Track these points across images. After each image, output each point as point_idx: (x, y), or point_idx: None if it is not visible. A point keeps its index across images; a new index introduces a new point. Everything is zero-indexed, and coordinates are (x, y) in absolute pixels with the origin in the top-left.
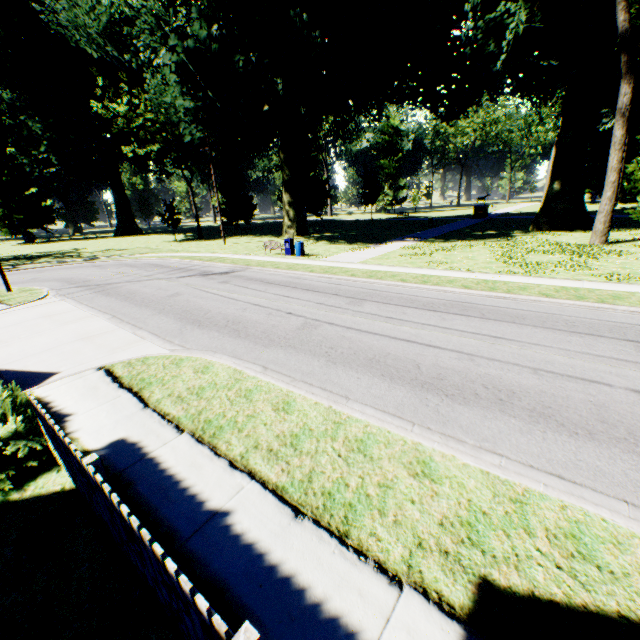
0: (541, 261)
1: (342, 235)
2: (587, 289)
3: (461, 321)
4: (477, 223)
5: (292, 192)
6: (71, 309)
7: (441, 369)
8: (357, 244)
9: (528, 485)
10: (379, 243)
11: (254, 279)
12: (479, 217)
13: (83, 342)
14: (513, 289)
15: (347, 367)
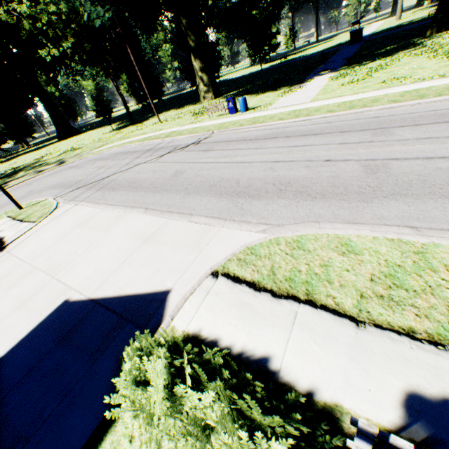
0: None
1: (253, 87)
2: None
3: None
4: (362, 46)
5: (201, 57)
6: (95, 212)
7: None
8: (281, 89)
9: None
10: (300, 83)
11: (233, 140)
12: (355, 42)
13: (151, 245)
14: None
15: None
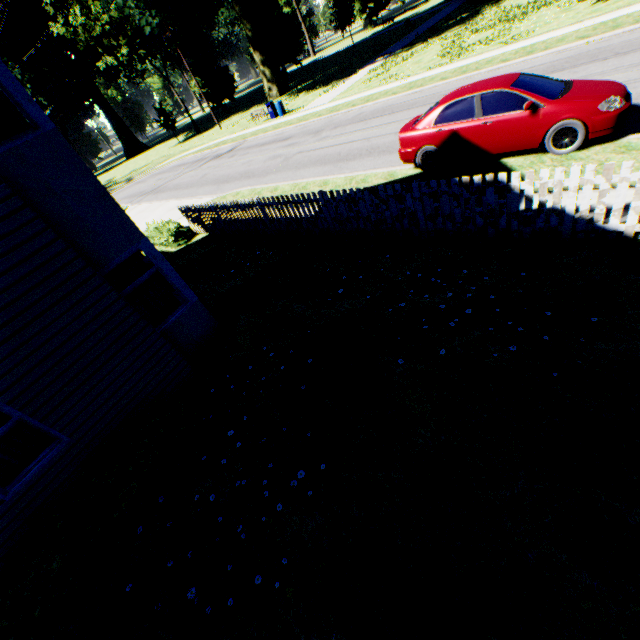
0: (472, 43)
1: (321, 79)
2: (477, 62)
3: (376, 121)
4: (460, 5)
5: (260, 49)
6: (150, 205)
7: (350, 151)
8: (331, 84)
9: (358, 174)
10: (351, 75)
11: (251, 147)
12: None
13: (172, 211)
14: (425, 83)
15: (305, 169)
